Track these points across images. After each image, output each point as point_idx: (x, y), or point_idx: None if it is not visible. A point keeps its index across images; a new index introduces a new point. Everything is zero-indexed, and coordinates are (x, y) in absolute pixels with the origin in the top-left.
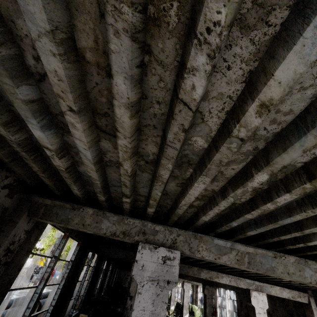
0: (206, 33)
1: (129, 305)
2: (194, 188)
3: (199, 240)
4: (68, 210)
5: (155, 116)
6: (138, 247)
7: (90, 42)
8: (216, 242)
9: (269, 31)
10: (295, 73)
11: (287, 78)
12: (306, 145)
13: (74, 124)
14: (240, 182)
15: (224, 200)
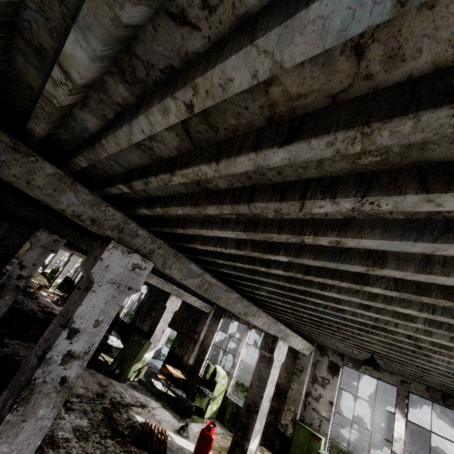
0: (369, 202)
1: (15, 274)
2: (223, 232)
3: (177, 259)
4: (1, 146)
5: (262, 174)
6: (109, 245)
7: (294, 89)
8: (191, 267)
9: (387, 215)
10: (370, 246)
11: (364, 244)
12: (327, 265)
13: (169, 112)
14: (264, 250)
15: (236, 250)
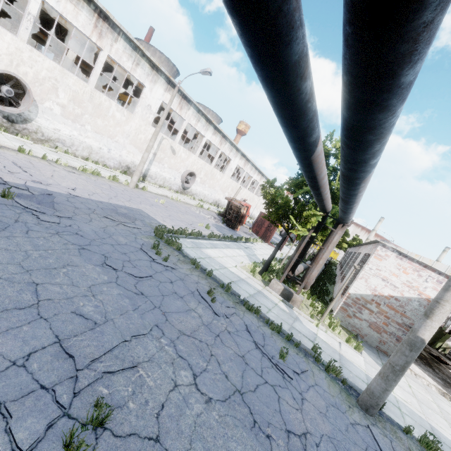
0: None
1: None
2: None
3: None
4: None
5: None
6: None
7: None
8: None
9: None
10: None
11: None
12: None
13: None
14: None
15: None
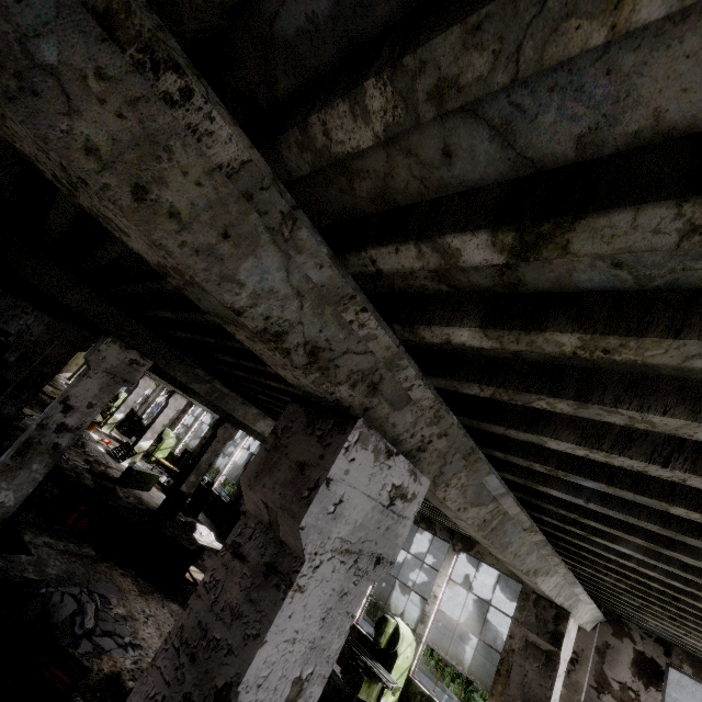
0: None
1: (54, 422)
2: None
3: (466, 463)
4: None
5: None
6: (349, 436)
7: None
8: (487, 481)
9: None
10: None
11: None
12: None
13: None
14: None
15: None
